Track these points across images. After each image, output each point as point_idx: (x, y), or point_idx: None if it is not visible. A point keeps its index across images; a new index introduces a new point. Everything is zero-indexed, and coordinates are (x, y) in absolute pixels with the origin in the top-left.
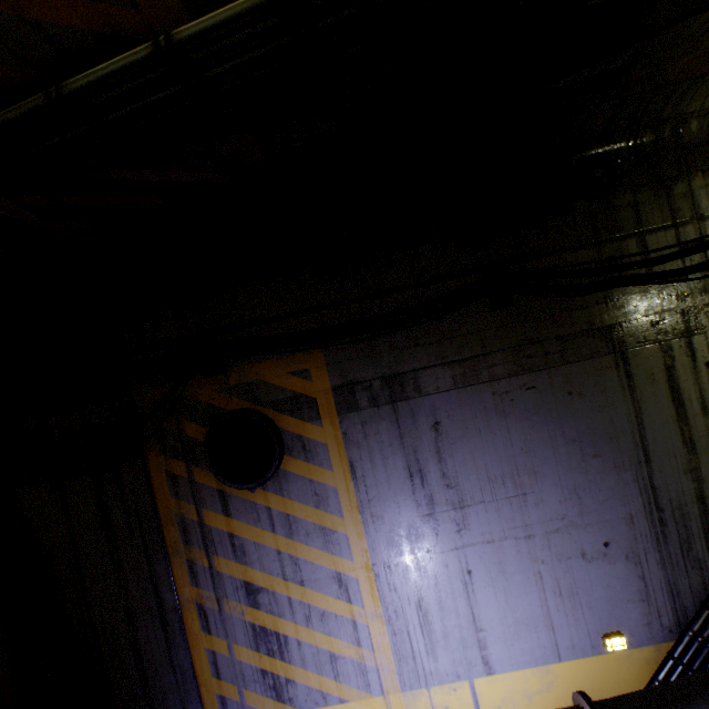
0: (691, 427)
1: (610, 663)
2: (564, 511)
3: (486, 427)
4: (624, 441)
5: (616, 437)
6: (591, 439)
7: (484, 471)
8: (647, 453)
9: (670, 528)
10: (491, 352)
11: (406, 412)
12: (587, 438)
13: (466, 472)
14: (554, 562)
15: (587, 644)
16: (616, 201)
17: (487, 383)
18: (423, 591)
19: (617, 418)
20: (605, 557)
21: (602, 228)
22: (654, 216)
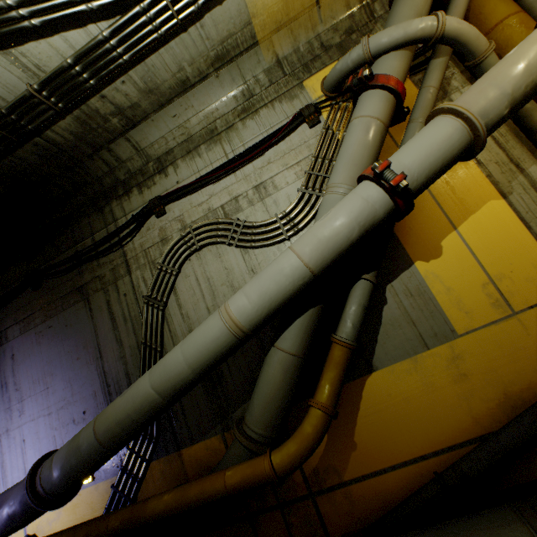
0: (120, 332)
1: (89, 494)
2: (65, 395)
3: (33, 352)
4: (91, 347)
5: (87, 345)
6: (76, 349)
7: (32, 378)
8: (101, 352)
9: (114, 397)
10: (35, 312)
11: (2, 352)
12: (75, 349)
13: (25, 380)
14: (61, 428)
15: None
16: (83, 223)
17: (34, 329)
18: (5, 455)
19: (87, 334)
20: (84, 421)
21: (78, 238)
22: (98, 226)
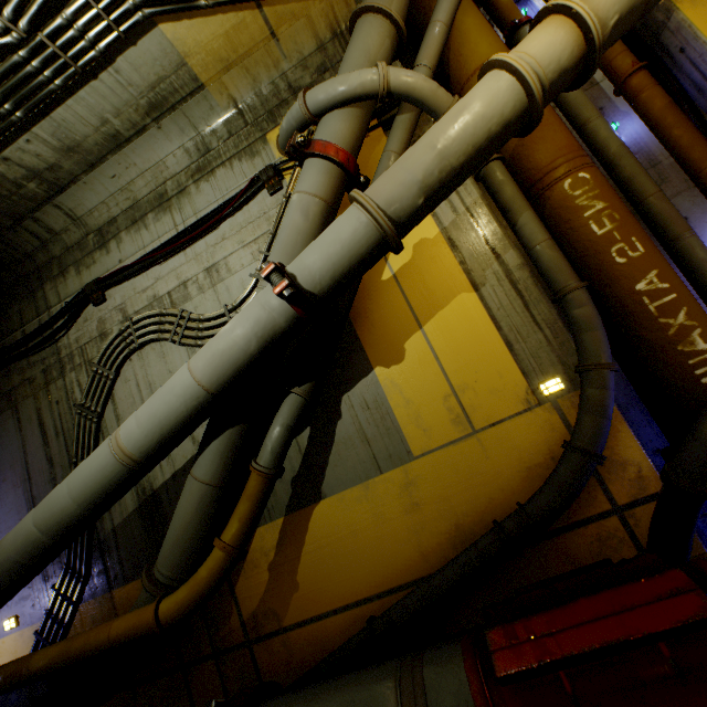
0: (52, 448)
1: (14, 642)
2: None
3: None
4: (18, 466)
5: (15, 464)
6: (2, 469)
7: None
8: (30, 472)
9: None
10: None
11: None
12: (1, 468)
13: None
14: None
15: (1, 627)
16: (13, 311)
17: None
18: None
19: (15, 451)
20: None
21: (6, 330)
22: (30, 315)
